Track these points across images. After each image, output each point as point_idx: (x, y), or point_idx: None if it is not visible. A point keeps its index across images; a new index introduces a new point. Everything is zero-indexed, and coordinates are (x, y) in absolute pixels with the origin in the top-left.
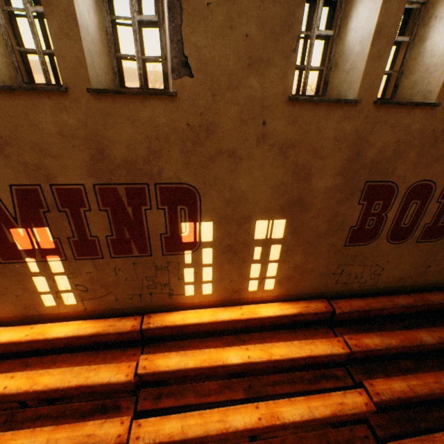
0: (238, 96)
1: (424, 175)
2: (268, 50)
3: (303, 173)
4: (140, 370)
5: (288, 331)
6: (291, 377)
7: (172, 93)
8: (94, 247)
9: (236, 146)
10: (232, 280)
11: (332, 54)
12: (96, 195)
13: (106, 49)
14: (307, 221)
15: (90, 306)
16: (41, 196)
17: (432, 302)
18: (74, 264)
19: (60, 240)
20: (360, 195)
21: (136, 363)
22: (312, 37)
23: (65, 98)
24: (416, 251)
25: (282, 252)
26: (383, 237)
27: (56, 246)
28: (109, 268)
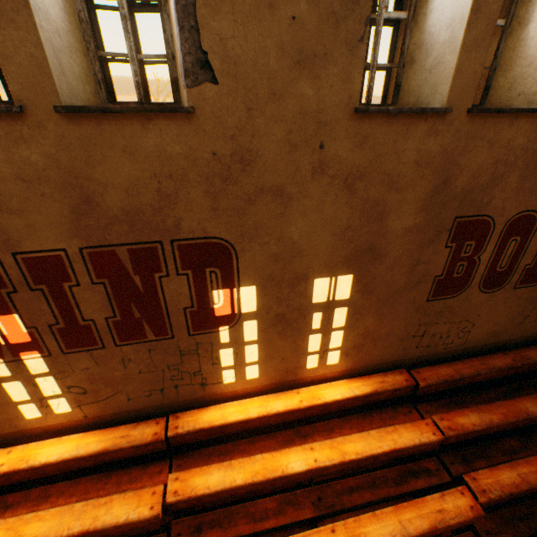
0: (285, 110)
1: (526, 205)
2: (324, 39)
3: (375, 212)
4: (170, 498)
5: (360, 415)
6: (370, 478)
7: (187, 108)
8: (90, 334)
9: (283, 180)
10: (284, 358)
11: (406, 45)
12: (86, 263)
13: (81, 45)
14: (381, 274)
15: (92, 411)
16: (0, 271)
17: (534, 360)
18: (63, 360)
19: (38, 329)
20: (447, 236)
21: (163, 487)
22: (379, 21)
23: (21, 123)
24: (513, 299)
25: (349, 316)
26: (474, 286)
27: (33, 338)
28: (115, 359)
